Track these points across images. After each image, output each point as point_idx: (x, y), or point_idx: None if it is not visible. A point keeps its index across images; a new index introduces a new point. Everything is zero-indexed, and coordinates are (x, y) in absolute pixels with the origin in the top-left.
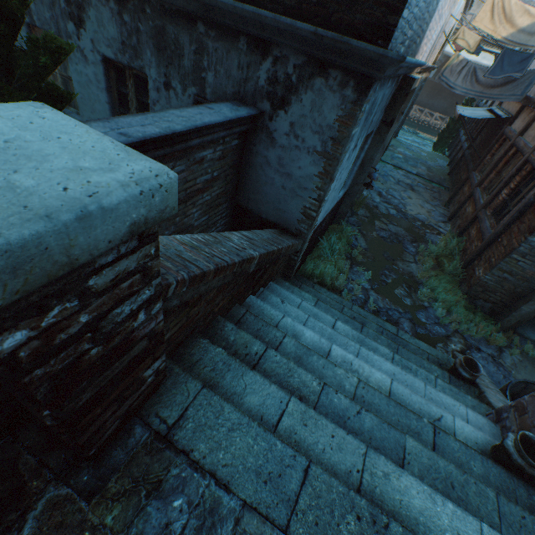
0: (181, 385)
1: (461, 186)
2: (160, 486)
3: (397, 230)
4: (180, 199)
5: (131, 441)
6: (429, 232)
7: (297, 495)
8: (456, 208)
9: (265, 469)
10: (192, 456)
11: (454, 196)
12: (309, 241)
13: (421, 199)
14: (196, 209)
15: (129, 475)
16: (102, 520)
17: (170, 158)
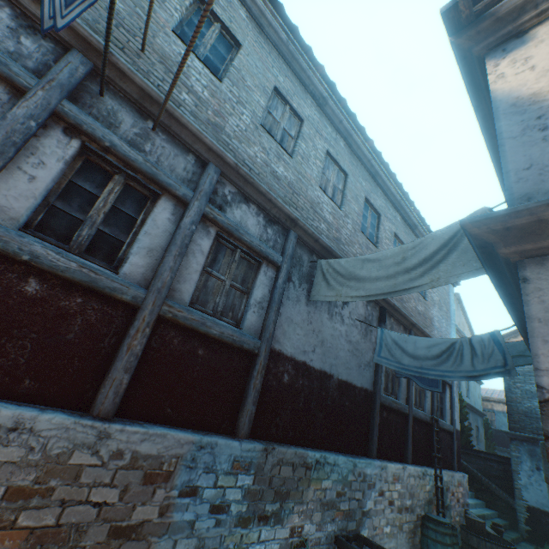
0: None
1: None
2: None
3: None
4: (482, 473)
5: None
6: None
7: None
8: None
9: None
10: None
11: None
12: (529, 513)
13: None
14: (491, 482)
15: None
16: None
17: (477, 458)
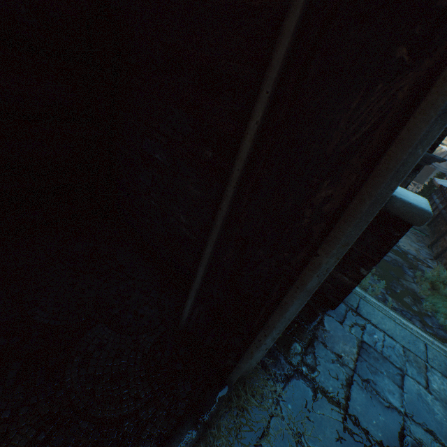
0: (350, 294)
1: (442, 235)
2: (365, 328)
3: (396, 257)
4: None
5: (343, 308)
6: (420, 264)
7: (425, 352)
8: (441, 250)
9: (405, 338)
10: (371, 322)
11: (436, 241)
12: None
13: (409, 239)
14: None
15: (350, 320)
16: (350, 331)
17: None
